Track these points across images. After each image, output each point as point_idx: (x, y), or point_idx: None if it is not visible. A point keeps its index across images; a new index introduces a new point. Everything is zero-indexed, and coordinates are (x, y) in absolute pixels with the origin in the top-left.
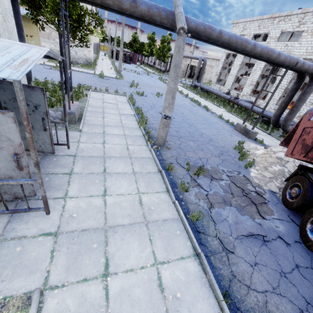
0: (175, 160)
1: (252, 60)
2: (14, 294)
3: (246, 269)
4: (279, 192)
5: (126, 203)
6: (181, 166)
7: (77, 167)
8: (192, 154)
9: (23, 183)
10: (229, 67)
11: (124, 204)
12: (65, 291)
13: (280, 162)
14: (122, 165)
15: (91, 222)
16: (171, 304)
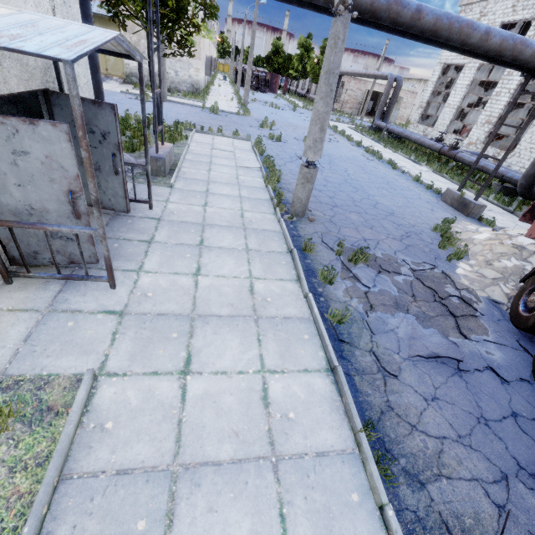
0: (319, 238)
1: (495, 78)
2: (61, 373)
3: (415, 402)
4: (507, 304)
5: (229, 288)
6: (329, 247)
7: (160, 234)
8: (352, 232)
9: (79, 232)
10: (446, 91)
11: (226, 290)
12: (127, 381)
13: (520, 253)
14: (230, 237)
15: (173, 306)
16: (278, 424)
